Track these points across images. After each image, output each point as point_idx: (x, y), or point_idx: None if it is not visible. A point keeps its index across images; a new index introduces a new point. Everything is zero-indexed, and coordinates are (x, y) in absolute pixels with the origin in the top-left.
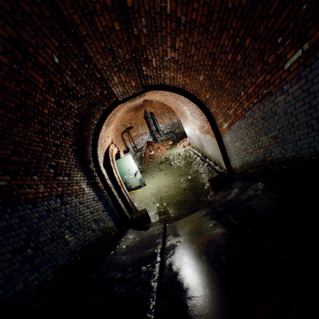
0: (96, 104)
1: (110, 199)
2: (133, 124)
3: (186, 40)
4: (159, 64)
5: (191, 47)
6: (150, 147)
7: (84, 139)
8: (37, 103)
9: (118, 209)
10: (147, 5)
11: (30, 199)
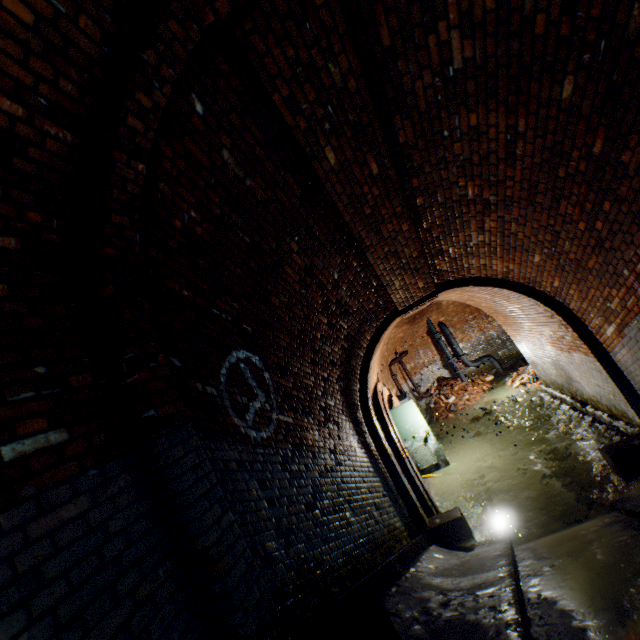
0: (368, 320)
1: (389, 477)
2: (407, 346)
3: (500, 218)
4: (459, 253)
5: (510, 224)
6: (446, 389)
7: (350, 371)
8: (313, 326)
9: (405, 499)
10: (442, 198)
11: (309, 445)
